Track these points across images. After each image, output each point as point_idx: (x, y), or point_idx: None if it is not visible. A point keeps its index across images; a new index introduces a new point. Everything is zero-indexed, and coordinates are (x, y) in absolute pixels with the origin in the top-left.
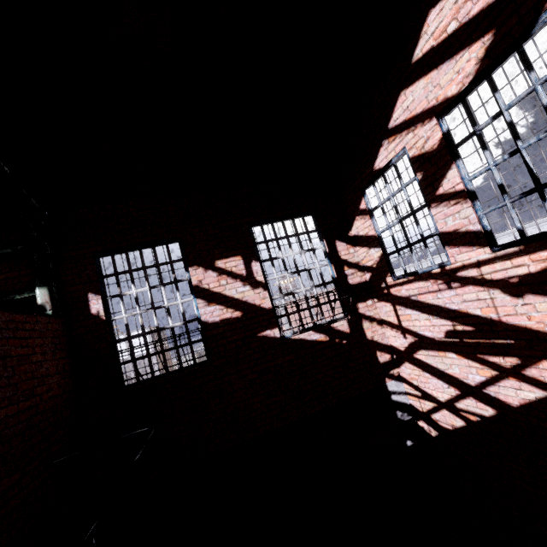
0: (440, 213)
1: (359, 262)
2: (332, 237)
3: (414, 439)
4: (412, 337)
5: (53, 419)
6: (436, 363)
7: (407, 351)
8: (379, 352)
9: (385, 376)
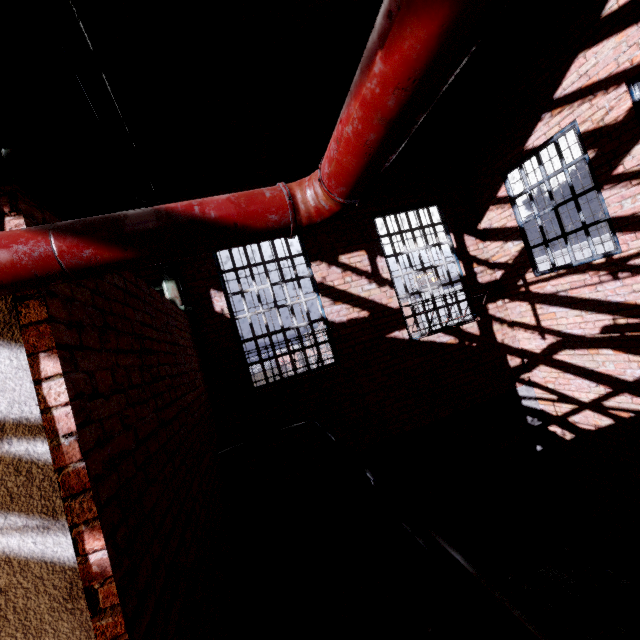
0: (615, 195)
1: (489, 259)
2: (459, 230)
3: (543, 444)
4: (554, 337)
5: (207, 413)
6: (583, 362)
7: (544, 353)
8: (509, 356)
9: (516, 381)
